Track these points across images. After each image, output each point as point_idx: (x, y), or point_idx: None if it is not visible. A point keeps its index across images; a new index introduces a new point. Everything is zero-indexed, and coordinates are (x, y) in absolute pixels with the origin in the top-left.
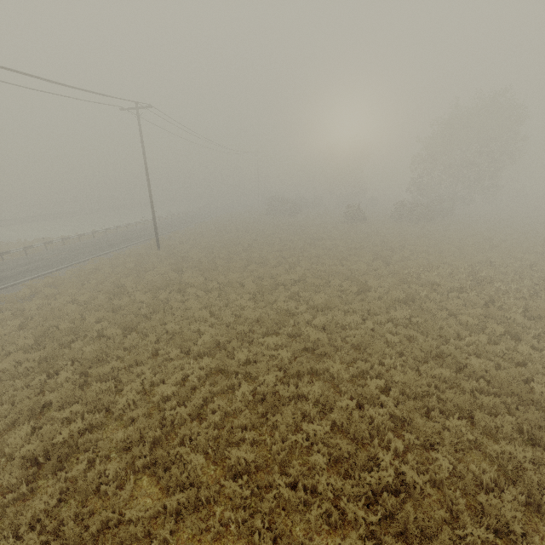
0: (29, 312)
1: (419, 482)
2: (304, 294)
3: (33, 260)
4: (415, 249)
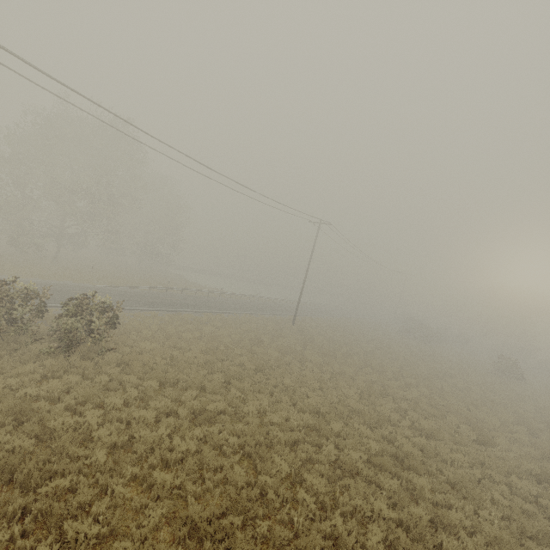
0: (205, 331)
1: None
2: (412, 413)
3: (211, 300)
4: None
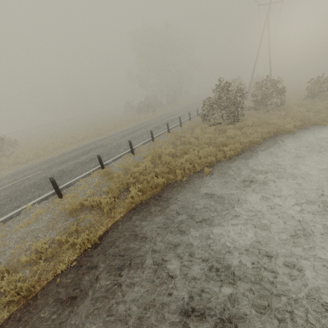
0: None
1: None
2: None
3: None
4: None
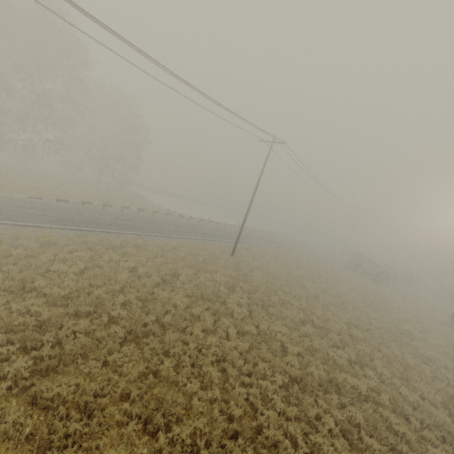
0: (100, 261)
1: None
2: (370, 441)
3: (151, 221)
4: None
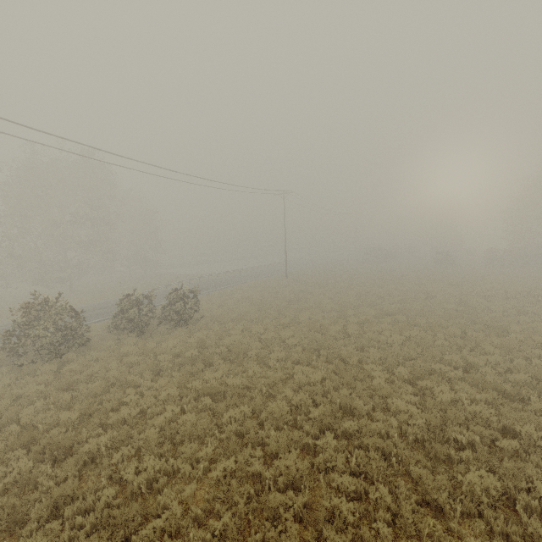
0: (237, 297)
1: (426, 335)
2: (388, 298)
3: (216, 281)
4: (490, 282)
